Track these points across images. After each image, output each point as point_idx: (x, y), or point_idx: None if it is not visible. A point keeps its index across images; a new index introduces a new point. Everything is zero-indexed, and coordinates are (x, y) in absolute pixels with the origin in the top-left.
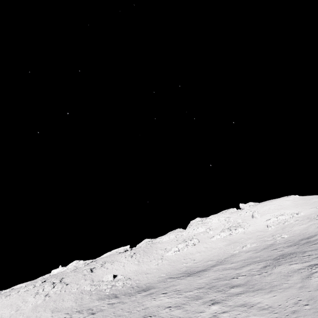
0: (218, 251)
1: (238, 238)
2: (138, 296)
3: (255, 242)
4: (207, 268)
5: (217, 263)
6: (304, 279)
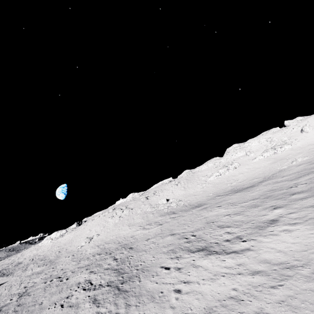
0: (263, 169)
1: (285, 155)
2: (194, 211)
3: (307, 156)
4: (254, 184)
5: (265, 179)
6: None
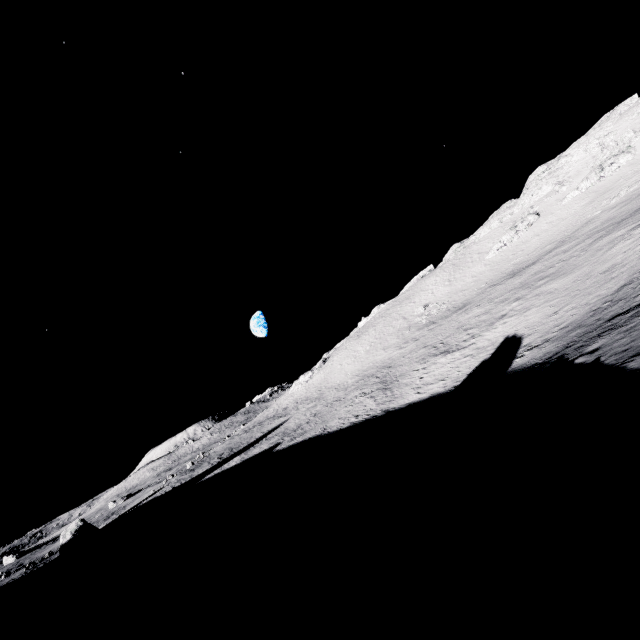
0: (569, 221)
1: (614, 181)
2: (454, 316)
3: (639, 180)
4: (539, 259)
5: (557, 245)
6: (605, 252)
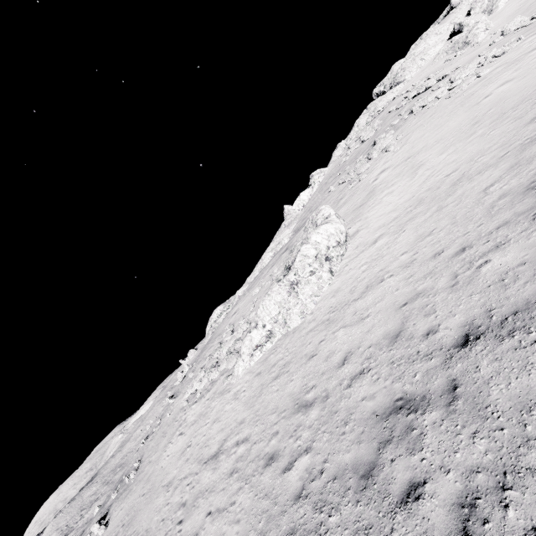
0: None
1: None
2: None
3: None
4: None
5: None
6: None
